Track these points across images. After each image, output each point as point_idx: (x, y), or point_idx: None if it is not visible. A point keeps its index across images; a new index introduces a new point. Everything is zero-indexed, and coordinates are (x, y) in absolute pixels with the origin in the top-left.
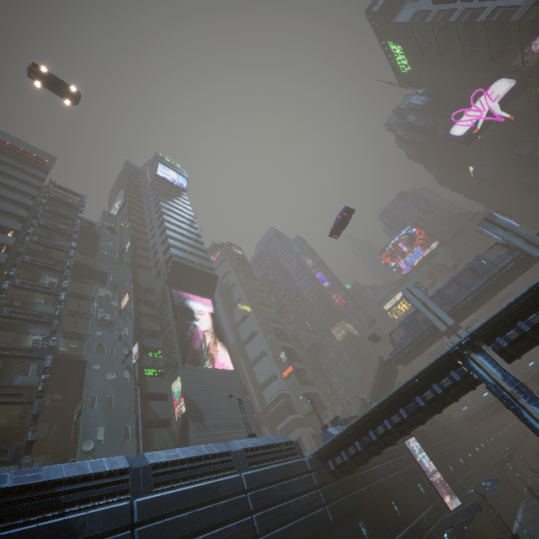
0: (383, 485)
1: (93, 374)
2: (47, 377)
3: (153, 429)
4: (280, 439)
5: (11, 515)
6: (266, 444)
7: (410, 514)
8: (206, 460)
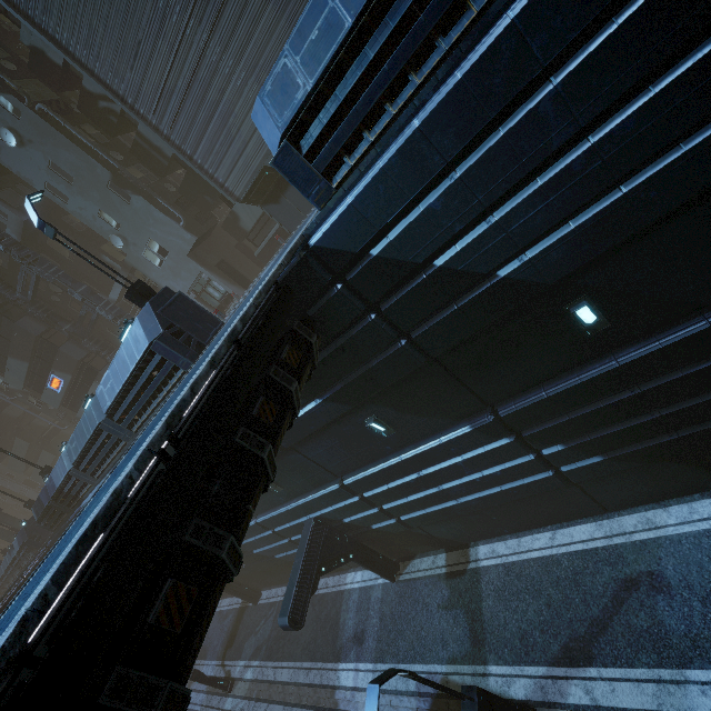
0: (518, 285)
1: (5, 158)
2: (3, 248)
3: (140, 126)
4: (134, 351)
5: (72, 499)
6: (121, 387)
7: (703, 294)
8: (95, 445)
